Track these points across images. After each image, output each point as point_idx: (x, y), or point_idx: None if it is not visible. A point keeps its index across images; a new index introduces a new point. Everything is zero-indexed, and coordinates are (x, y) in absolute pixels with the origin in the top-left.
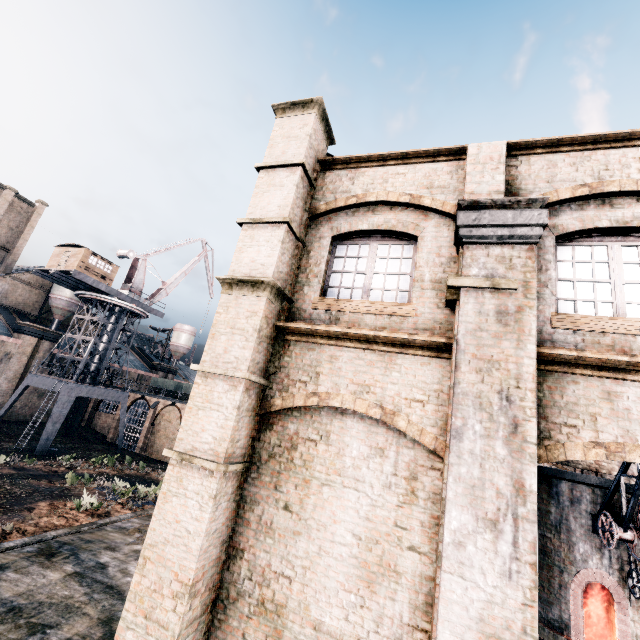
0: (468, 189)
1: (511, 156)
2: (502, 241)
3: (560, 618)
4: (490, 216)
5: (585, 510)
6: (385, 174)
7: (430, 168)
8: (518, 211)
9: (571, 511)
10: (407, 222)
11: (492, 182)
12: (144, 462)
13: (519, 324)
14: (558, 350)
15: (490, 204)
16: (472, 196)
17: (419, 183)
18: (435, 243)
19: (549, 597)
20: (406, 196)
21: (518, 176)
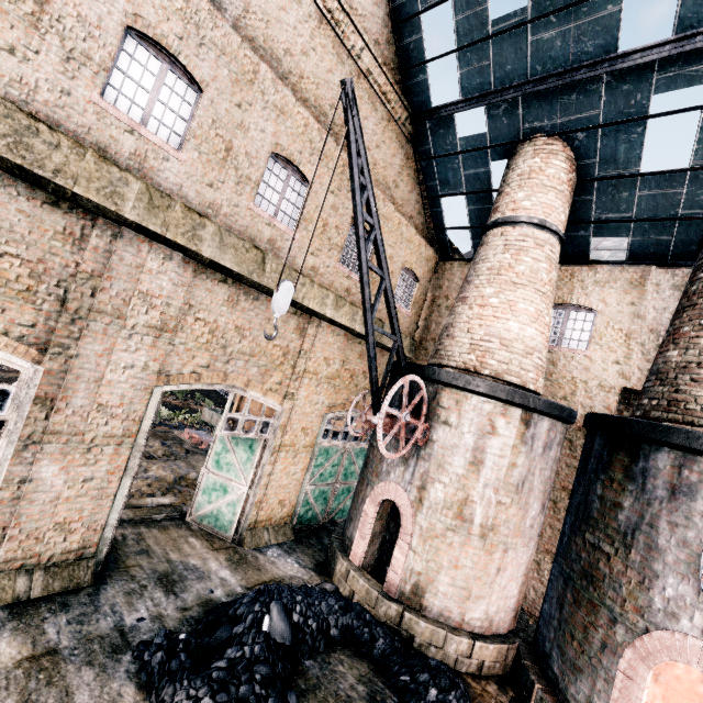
0: None
1: None
2: None
3: (588, 702)
4: None
5: (702, 513)
6: None
7: None
8: None
9: (667, 510)
10: None
11: None
12: (223, 405)
13: None
14: None
15: None
16: None
17: None
18: None
19: (578, 658)
20: None
21: None
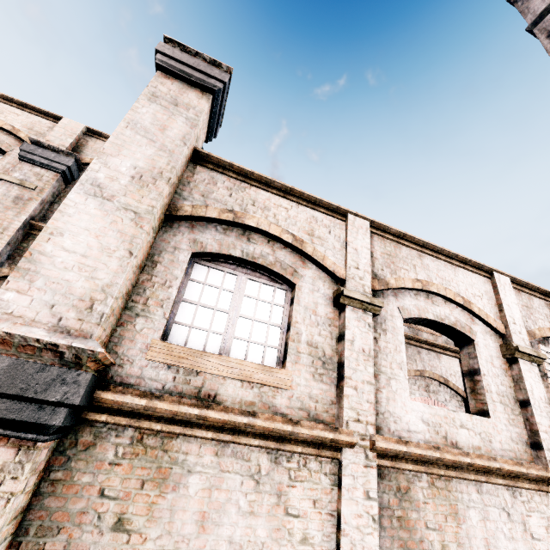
0: (48, 138)
1: (90, 136)
2: (42, 166)
3: None
4: (42, 151)
5: None
6: (4, 109)
7: (38, 119)
8: (59, 155)
9: None
10: (4, 142)
11: (64, 140)
12: None
13: (25, 206)
14: (43, 224)
15: (48, 147)
16: (48, 142)
17: (25, 124)
18: (17, 160)
19: None
20: (10, 126)
21: (86, 146)
